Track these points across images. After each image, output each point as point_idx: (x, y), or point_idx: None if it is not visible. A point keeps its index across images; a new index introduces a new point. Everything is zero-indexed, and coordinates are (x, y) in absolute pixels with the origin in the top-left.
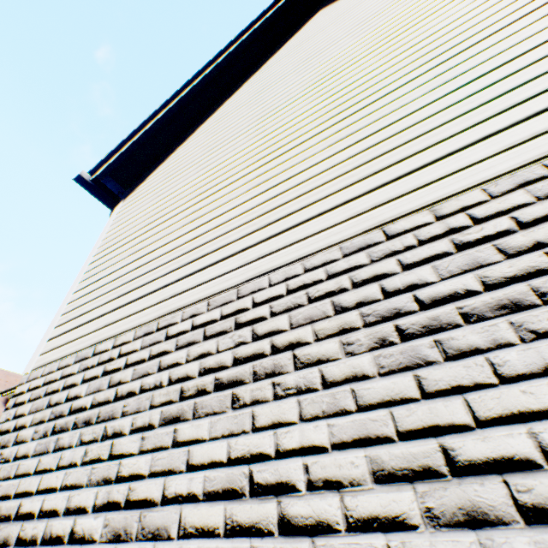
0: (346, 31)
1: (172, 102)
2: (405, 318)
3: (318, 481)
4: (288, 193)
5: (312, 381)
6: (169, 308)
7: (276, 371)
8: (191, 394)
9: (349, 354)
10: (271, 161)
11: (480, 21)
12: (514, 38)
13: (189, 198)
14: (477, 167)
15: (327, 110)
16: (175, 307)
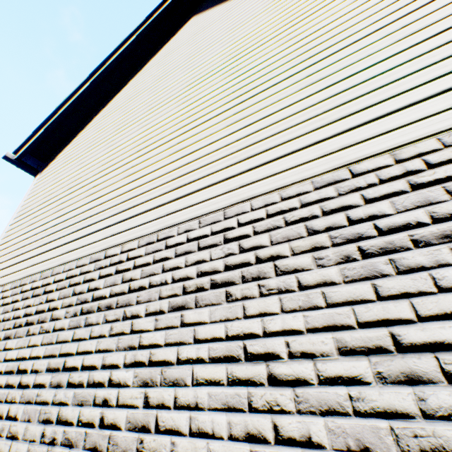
0: (185, 59)
1: (73, 97)
2: (86, 304)
3: (34, 370)
4: (96, 208)
5: (51, 328)
6: (28, 273)
7: (45, 320)
8: (17, 326)
9: (66, 318)
10: (103, 177)
11: (214, 103)
12: (209, 130)
13: (65, 189)
14: (146, 225)
15: (139, 144)
16: (30, 273)
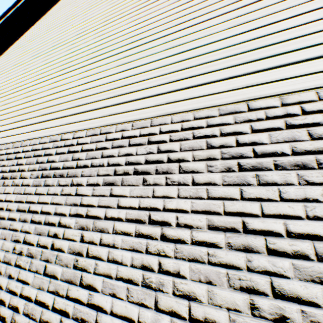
0: (64, 20)
1: None
2: None
3: None
4: None
5: None
6: None
7: None
8: None
9: None
10: None
11: (53, 69)
12: (43, 89)
13: None
14: None
15: (17, 83)
16: None
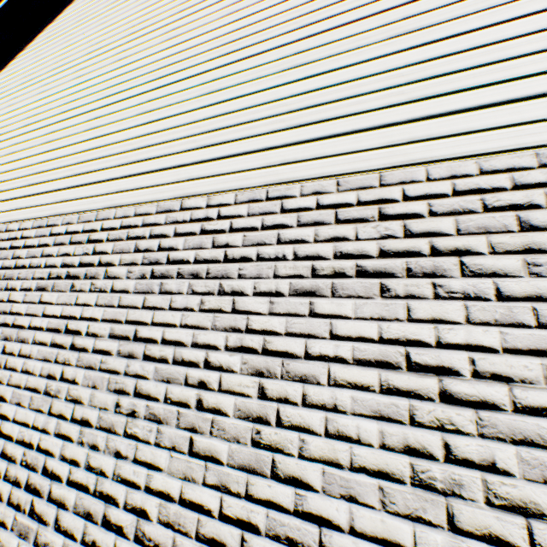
0: None
1: None
2: None
3: None
4: (11, 173)
5: None
6: None
7: None
8: None
9: None
10: (26, 134)
11: (140, 76)
12: (123, 114)
13: None
14: (44, 208)
15: (66, 102)
16: None
